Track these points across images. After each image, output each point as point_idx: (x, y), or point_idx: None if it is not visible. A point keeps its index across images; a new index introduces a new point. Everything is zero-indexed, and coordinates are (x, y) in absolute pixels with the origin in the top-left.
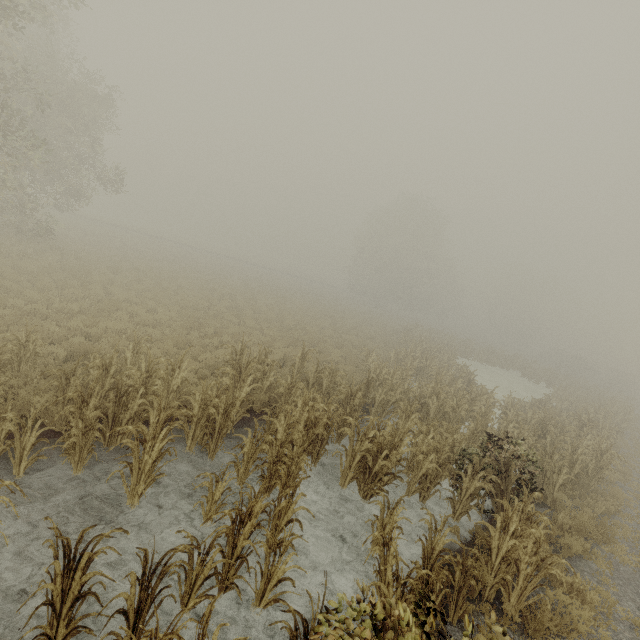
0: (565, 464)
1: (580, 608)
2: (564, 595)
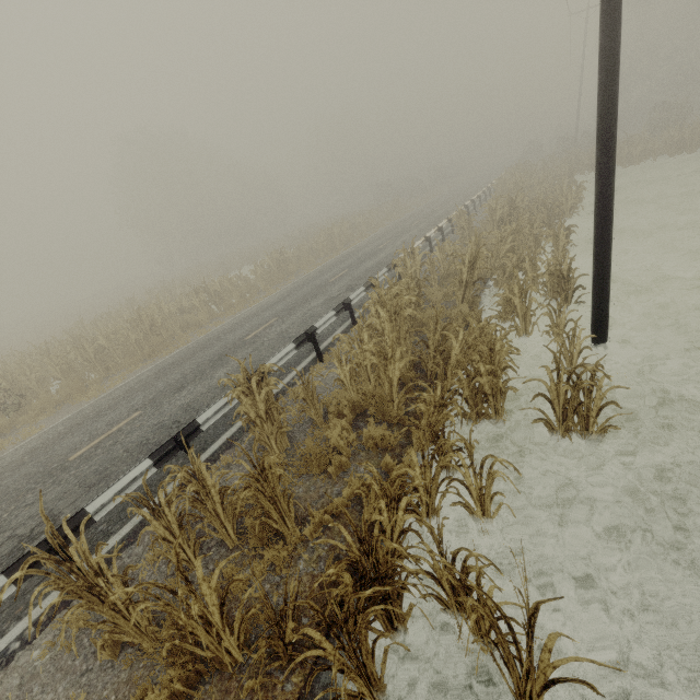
0: (59, 360)
1: None
2: None
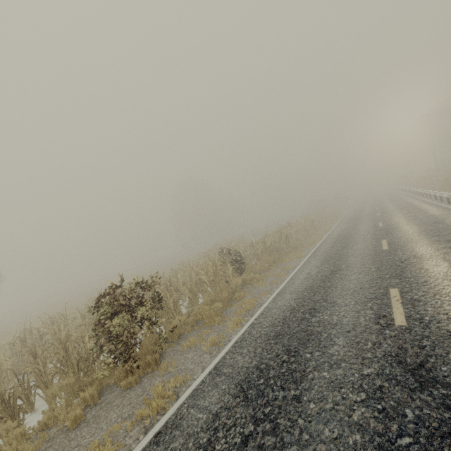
0: (258, 245)
1: (239, 278)
2: (235, 279)
